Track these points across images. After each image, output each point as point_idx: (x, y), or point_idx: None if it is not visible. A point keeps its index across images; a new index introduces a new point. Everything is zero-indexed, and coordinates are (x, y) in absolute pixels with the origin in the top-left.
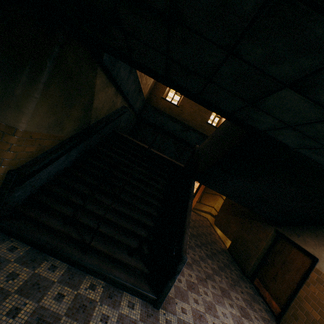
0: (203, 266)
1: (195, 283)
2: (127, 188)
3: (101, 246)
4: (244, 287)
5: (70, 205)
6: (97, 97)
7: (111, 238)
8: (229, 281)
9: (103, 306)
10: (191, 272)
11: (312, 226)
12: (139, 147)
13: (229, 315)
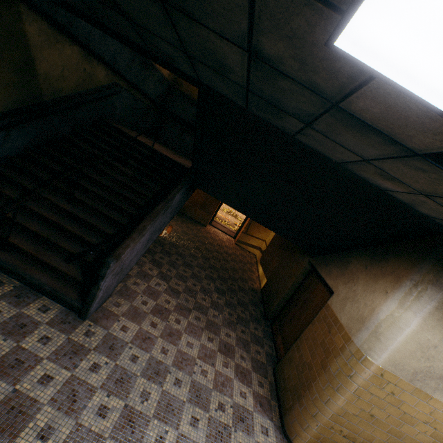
0: (200, 298)
1: (169, 309)
2: (94, 188)
3: (26, 246)
4: (252, 328)
5: (4, 199)
6: (41, 56)
7: (46, 240)
8: (232, 318)
9: (1, 302)
10: (173, 299)
11: (343, 252)
12: (137, 143)
13: (198, 346)
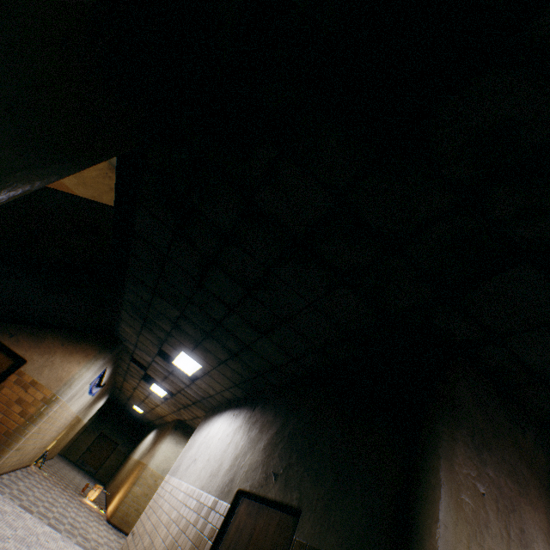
0: None
1: None
2: None
3: None
4: None
5: None
6: None
7: None
8: None
9: None
10: None
11: (37, 327)
12: None
13: None
